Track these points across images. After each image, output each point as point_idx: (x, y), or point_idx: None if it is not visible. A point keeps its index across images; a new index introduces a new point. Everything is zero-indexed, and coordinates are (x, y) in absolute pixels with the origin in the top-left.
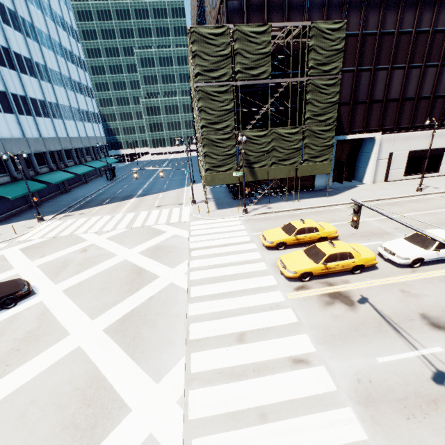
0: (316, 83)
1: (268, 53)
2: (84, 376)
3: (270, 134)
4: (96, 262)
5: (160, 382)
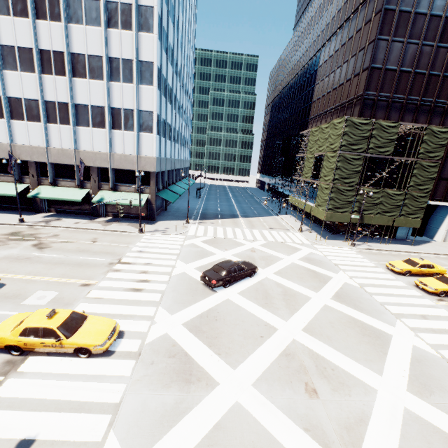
0: (422, 163)
1: (394, 139)
2: (346, 317)
3: (381, 192)
4: (273, 260)
5: (395, 327)
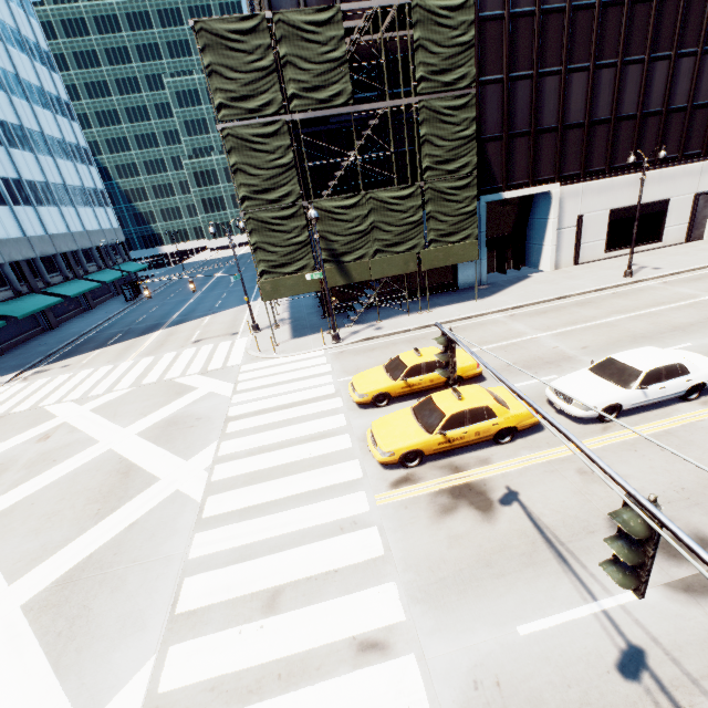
0: (434, 105)
1: (342, 58)
2: None
3: (364, 202)
4: (59, 459)
5: None
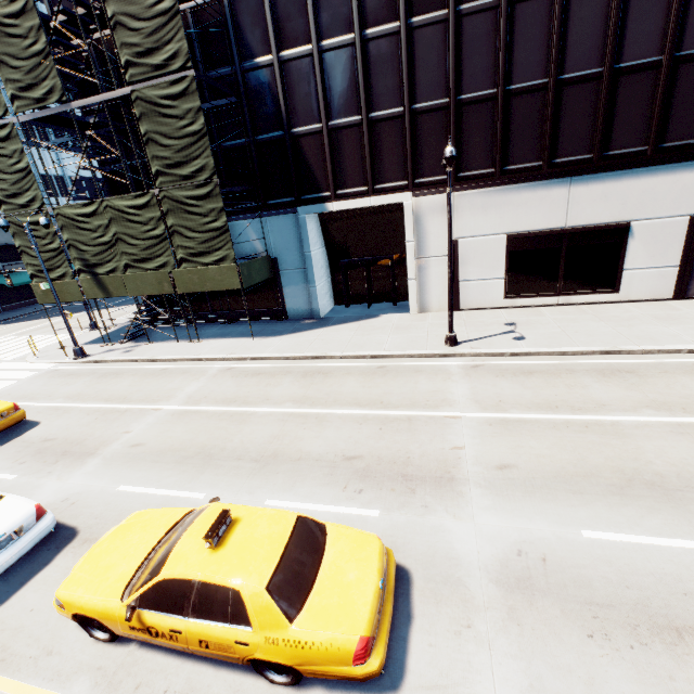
0: (149, 95)
1: (46, 50)
2: None
3: (103, 210)
4: None
5: None
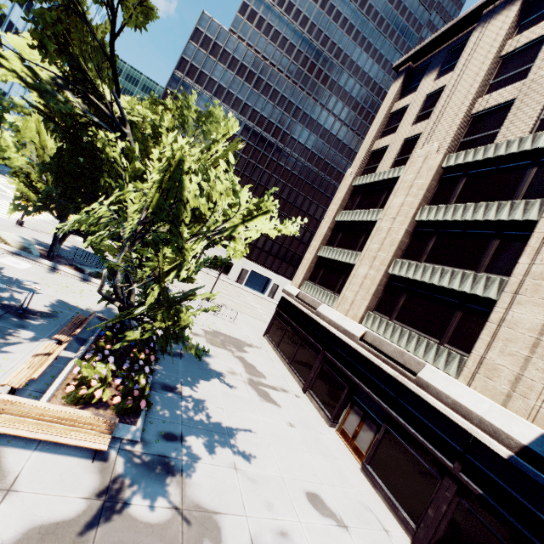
0: None
1: None
2: None
3: None
4: None
5: None
